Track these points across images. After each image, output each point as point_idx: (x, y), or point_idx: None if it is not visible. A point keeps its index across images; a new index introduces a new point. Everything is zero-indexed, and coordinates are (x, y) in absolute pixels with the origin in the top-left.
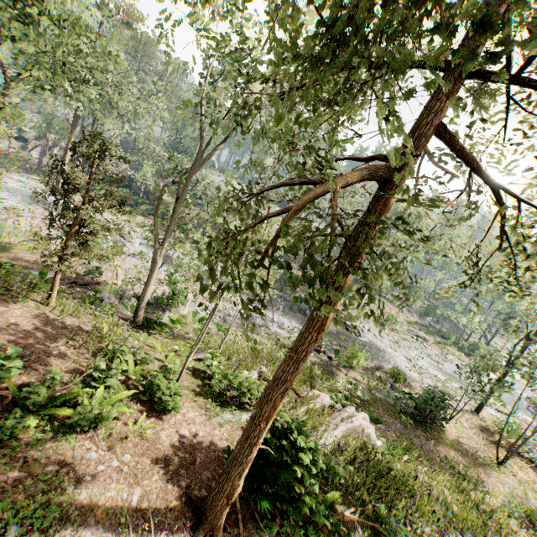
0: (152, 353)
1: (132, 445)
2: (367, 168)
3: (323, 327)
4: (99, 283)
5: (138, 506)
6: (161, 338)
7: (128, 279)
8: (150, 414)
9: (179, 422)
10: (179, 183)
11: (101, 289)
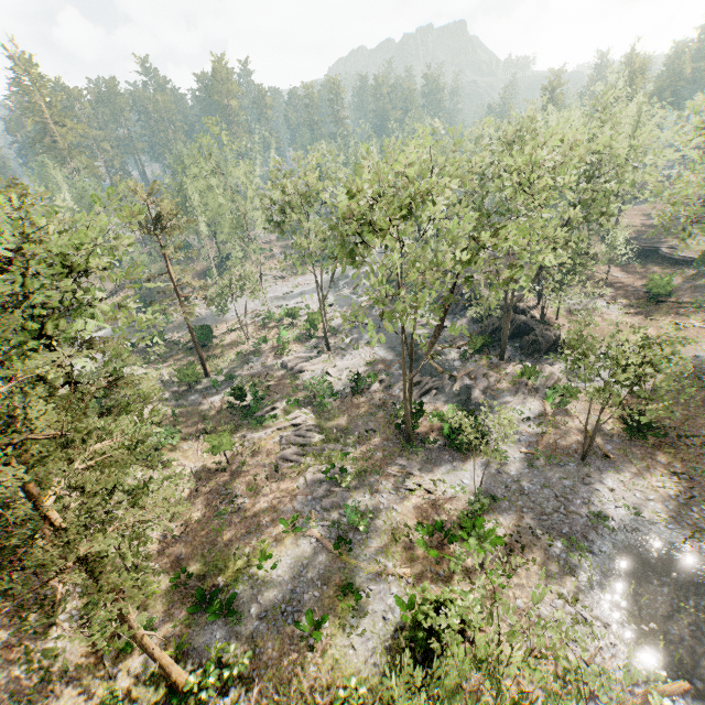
0: None
1: None
2: None
3: None
4: None
5: None
6: None
7: None
8: None
9: None
10: None
11: None
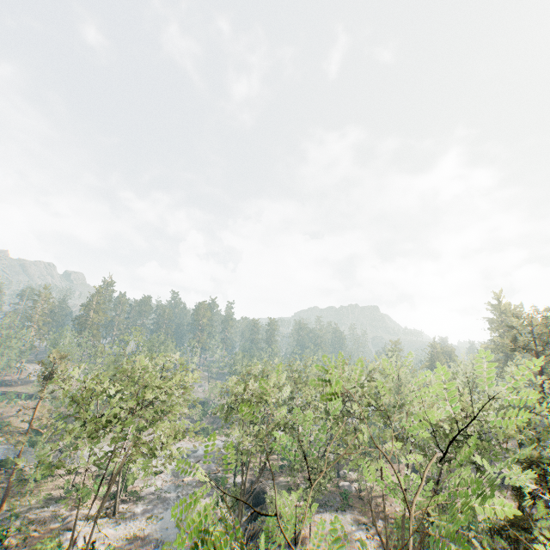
0: None
1: None
2: None
3: None
4: None
5: None
6: None
7: None
8: None
9: None
10: None
11: None
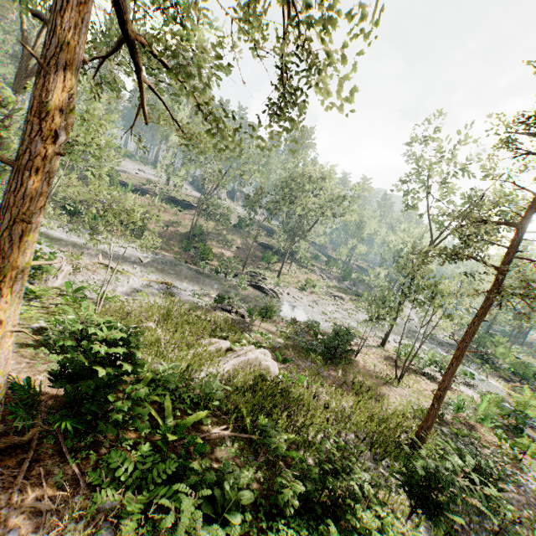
0: None
1: None
2: None
3: (47, 109)
4: None
5: None
6: None
7: None
8: None
9: None
10: None
11: None
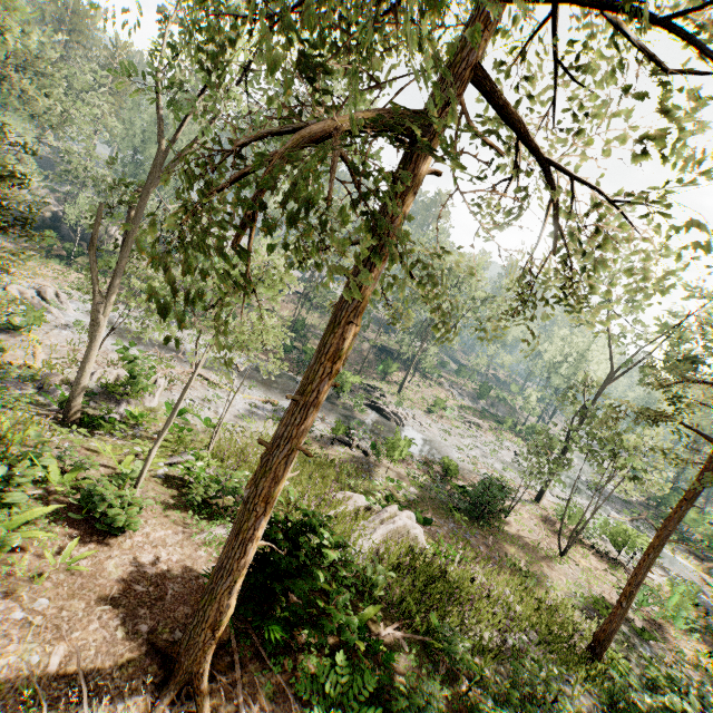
0: (95, 458)
1: (53, 585)
2: (387, 110)
3: (340, 354)
4: (1, 365)
5: (60, 671)
6: (113, 440)
7: (56, 361)
8: (88, 539)
9: (140, 545)
10: (131, 203)
11: (5, 374)
